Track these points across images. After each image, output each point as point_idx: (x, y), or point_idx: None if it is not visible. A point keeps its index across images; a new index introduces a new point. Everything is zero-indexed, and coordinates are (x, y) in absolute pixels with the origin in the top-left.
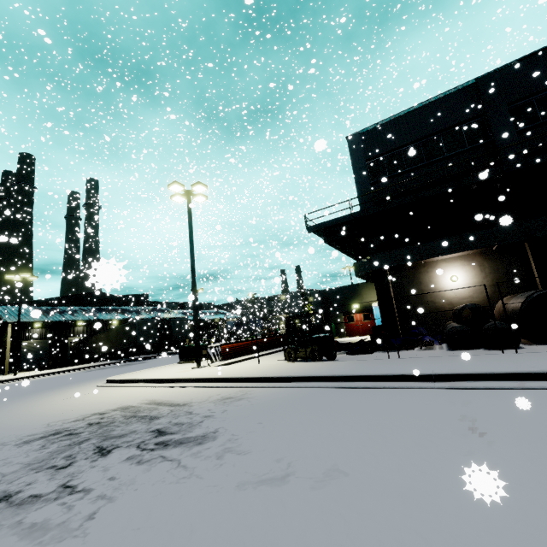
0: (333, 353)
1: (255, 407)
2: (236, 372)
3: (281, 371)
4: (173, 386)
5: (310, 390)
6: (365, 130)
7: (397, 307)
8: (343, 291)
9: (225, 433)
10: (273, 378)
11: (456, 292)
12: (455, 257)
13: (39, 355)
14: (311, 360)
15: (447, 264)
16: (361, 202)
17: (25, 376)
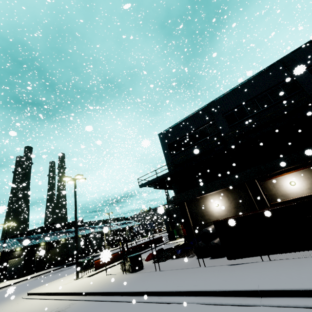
0: (140, 265)
1: None
2: (83, 285)
3: (100, 285)
4: (49, 299)
5: (96, 303)
6: (165, 130)
7: (192, 223)
8: (178, 209)
9: None
10: (89, 293)
11: (219, 212)
12: (215, 193)
13: (18, 268)
14: (129, 271)
15: (212, 197)
16: (168, 166)
17: (1, 287)
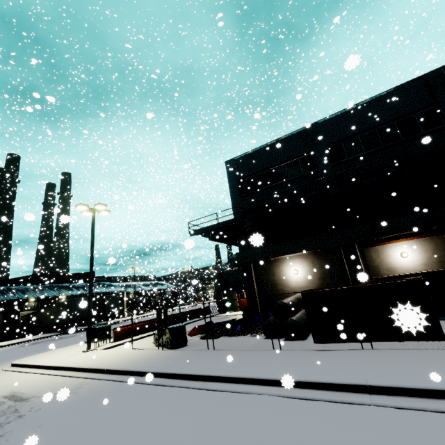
0: (183, 340)
1: (62, 405)
2: (100, 360)
3: (126, 362)
4: (47, 374)
5: (122, 384)
6: (237, 157)
7: (258, 293)
8: (236, 273)
9: (4, 437)
10: (110, 370)
11: (297, 283)
12: (296, 255)
13: None
14: (166, 346)
15: (291, 260)
16: (234, 210)
17: None
